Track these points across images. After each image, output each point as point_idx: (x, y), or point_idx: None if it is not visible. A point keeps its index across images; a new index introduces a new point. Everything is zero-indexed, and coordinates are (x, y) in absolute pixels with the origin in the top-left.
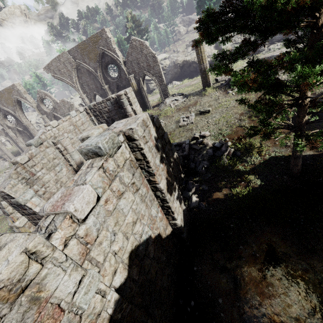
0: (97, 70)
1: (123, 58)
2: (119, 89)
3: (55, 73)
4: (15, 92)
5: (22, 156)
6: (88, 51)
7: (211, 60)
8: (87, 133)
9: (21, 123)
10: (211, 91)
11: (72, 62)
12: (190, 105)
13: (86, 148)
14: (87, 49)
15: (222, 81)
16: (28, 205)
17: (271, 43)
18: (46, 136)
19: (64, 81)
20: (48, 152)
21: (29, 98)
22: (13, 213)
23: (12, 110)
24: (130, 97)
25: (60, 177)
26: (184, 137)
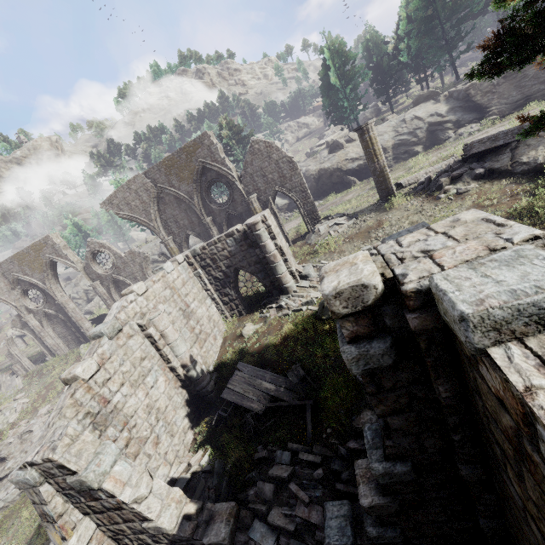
0: (192, 196)
1: (237, 171)
2: (230, 220)
3: (121, 209)
4: (49, 248)
5: (86, 362)
6: (178, 169)
7: (365, 162)
8: (353, 275)
9: (53, 301)
10: (401, 200)
11: (150, 188)
12: (368, 228)
13: (510, 304)
14: (176, 165)
15: (410, 184)
16: (105, 486)
17: (458, 127)
18: (127, 313)
19: (136, 219)
20: (132, 347)
21: (71, 255)
22: (64, 514)
23: (39, 279)
24: (271, 224)
25: (155, 398)
26: None
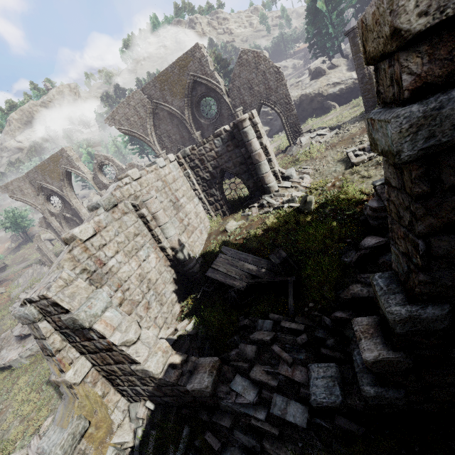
0: (183, 111)
1: (225, 85)
2: None
3: (122, 124)
4: (64, 159)
5: (83, 225)
6: (171, 84)
7: (347, 87)
8: None
9: (69, 207)
10: None
11: (147, 104)
12: (352, 135)
13: None
14: (169, 80)
15: None
16: (96, 327)
17: None
18: (122, 192)
19: (134, 134)
20: (126, 222)
21: (82, 167)
22: (62, 350)
23: (58, 187)
24: (258, 123)
25: (147, 270)
26: (376, 177)
